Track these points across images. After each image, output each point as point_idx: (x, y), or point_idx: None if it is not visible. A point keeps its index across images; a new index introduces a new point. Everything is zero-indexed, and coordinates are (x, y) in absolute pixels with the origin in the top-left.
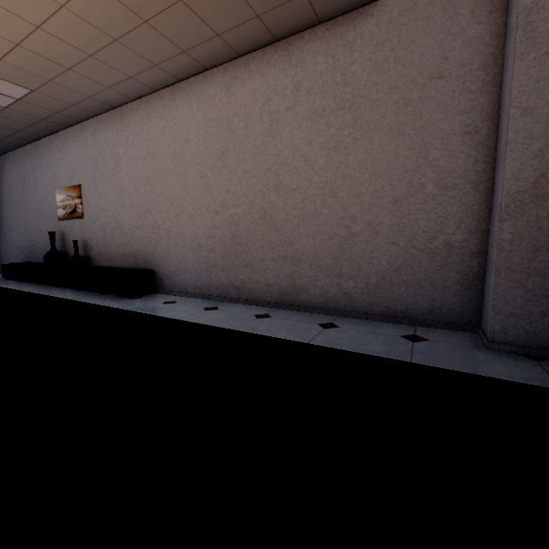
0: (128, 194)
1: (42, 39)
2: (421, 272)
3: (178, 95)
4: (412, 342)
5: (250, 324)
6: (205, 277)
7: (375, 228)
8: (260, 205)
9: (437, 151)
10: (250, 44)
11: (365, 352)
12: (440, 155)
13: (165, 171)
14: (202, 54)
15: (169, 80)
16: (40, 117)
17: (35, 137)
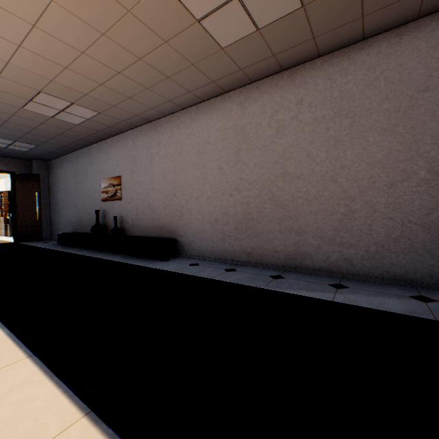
0: (158, 182)
1: (119, 80)
2: (418, 242)
3: (202, 111)
4: (424, 302)
5: (271, 284)
6: (220, 244)
7: (372, 206)
8: (268, 189)
9: (427, 145)
10: (263, 73)
11: (389, 310)
12: (430, 148)
13: (189, 165)
14: (226, 82)
15: (196, 101)
16: (98, 130)
17: (89, 143)
